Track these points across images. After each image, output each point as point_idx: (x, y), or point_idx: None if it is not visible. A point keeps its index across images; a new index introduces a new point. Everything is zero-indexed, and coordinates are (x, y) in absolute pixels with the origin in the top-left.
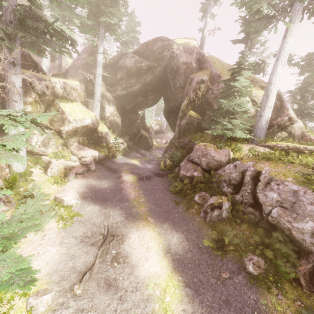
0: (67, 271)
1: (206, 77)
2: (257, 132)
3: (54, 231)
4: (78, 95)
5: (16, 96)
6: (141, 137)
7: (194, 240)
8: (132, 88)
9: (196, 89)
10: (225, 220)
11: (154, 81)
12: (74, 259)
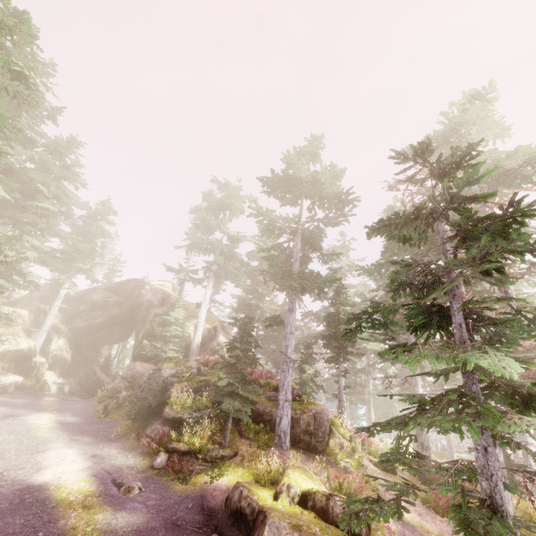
0: None
1: (161, 312)
2: (190, 353)
3: None
4: (23, 323)
5: None
6: (96, 381)
7: (87, 419)
8: (94, 320)
9: (152, 321)
10: (121, 406)
11: (122, 314)
12: None
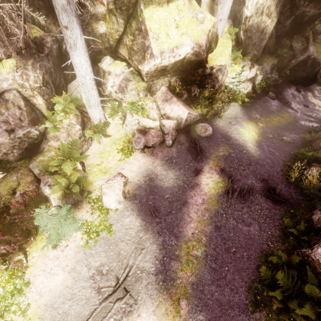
0: (60, 313)
1: None
2: None
3: (74, 247)
4: None
5: (64, 17)
6: (303, 61)
7: None
8: None
9: None
10: None
11: None
12: (72, 300)
